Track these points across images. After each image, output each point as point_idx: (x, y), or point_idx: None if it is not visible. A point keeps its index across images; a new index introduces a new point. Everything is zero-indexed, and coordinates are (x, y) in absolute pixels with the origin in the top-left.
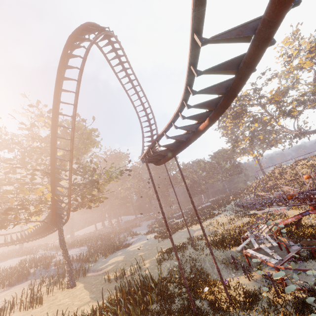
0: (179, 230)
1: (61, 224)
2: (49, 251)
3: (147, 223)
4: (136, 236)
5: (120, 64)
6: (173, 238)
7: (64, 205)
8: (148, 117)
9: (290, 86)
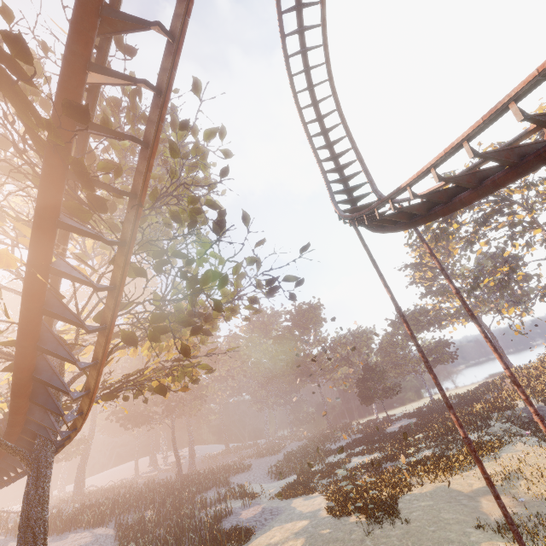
0: (403, 489)
1: (48, 444)
2: (3, 537)
3: (262, 463)
4: (253, 501)
5: (298, 9)
6: (413, 522)
7: (77, 387)
8: (338, 163)
9: None
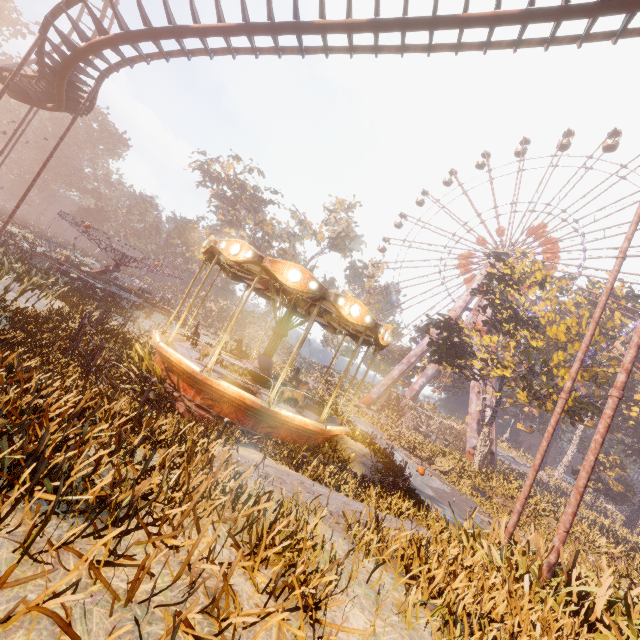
0: None
1: None
2: None
3: None
4: None
5: None
6: None
7: None
8: None
9: (283, 231)
